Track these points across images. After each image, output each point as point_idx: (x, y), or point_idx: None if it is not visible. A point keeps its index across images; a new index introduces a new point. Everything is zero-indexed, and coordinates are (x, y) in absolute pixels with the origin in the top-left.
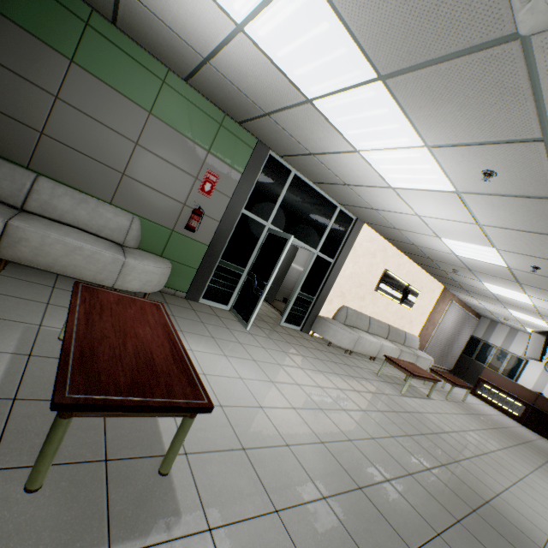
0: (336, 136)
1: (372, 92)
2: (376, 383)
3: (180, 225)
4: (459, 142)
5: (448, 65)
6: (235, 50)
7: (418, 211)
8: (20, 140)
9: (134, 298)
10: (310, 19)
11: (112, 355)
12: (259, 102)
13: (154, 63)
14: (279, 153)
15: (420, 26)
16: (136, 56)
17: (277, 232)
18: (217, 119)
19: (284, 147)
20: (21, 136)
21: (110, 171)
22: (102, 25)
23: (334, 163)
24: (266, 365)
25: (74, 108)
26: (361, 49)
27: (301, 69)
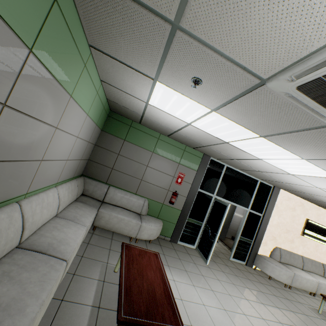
0: (246, 153)
1: (259, 140)
2: (317, 320)
3: (166, 201)
4: (324, 158)
5: (297, 133)
6: (188, 129)
7: (316, 185)
8: (105, 173)
9: (145, 250)
10: (219, 122)
11: (138, 291)
12: (201, 142)
13: (154, 132)
14: (216, 158)
15: (274, 123)
16: (147, 132)
17: (220, 201)
18: (182, 148)
19: (218, 156)
20: (105, 171)
21: (136, 179)
22: (135, 124)
23: (248, 162)
24: (220, 294)
25: (124, 157)
26: (247, 128)
27: (219, 134)
